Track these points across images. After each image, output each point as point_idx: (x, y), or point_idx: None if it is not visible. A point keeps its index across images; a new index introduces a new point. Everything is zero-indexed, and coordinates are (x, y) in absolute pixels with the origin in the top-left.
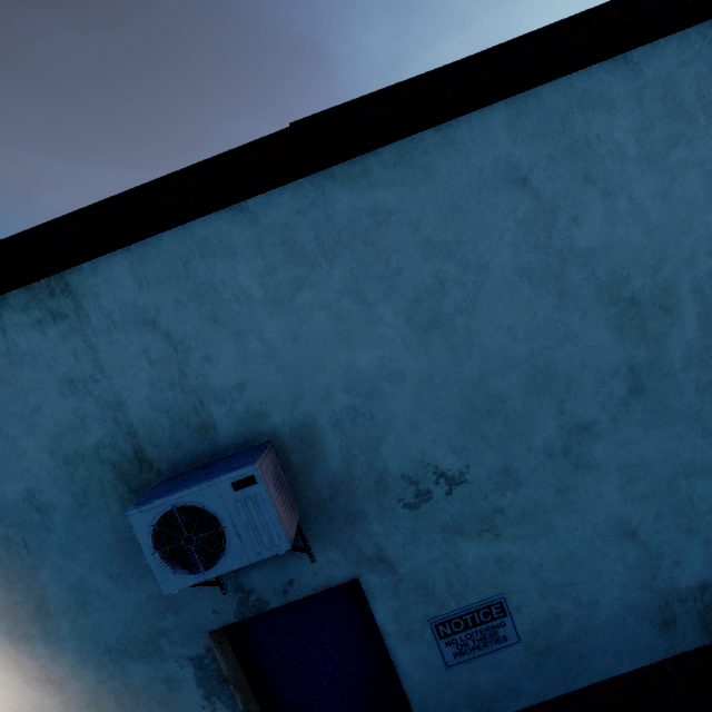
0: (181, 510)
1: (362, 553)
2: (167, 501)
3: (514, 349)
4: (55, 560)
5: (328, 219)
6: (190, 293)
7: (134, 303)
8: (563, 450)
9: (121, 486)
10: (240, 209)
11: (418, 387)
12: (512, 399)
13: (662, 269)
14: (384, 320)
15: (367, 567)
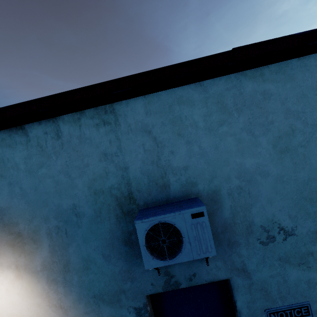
0: (158, 225)
1: (234, 265)
2: (156, 218)
3: None
4: (78, 242)
5: (241, 94)
6: (169, 120)
7: (142, 121)
8: None
9: (118, 209)
10: (200, 85)
11: (275, 181)
12: None
13: None
14: (261, 145)
15: (236, 273)
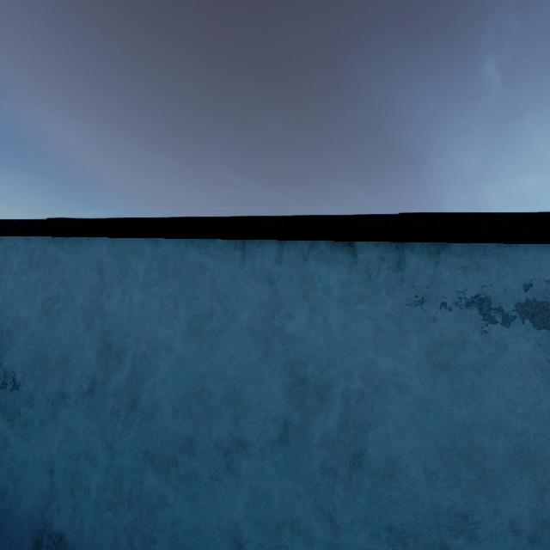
0: None
1: None
2: None
3: (63, 340)
4: None
5: (45, 254)
6: (2, 259)
7: None
8: (53, 401)
9: None
10: (28, 238)
11: (30, 335)
12: (51, 362)
13: (127, 338)
14: (37, 301)
15: None
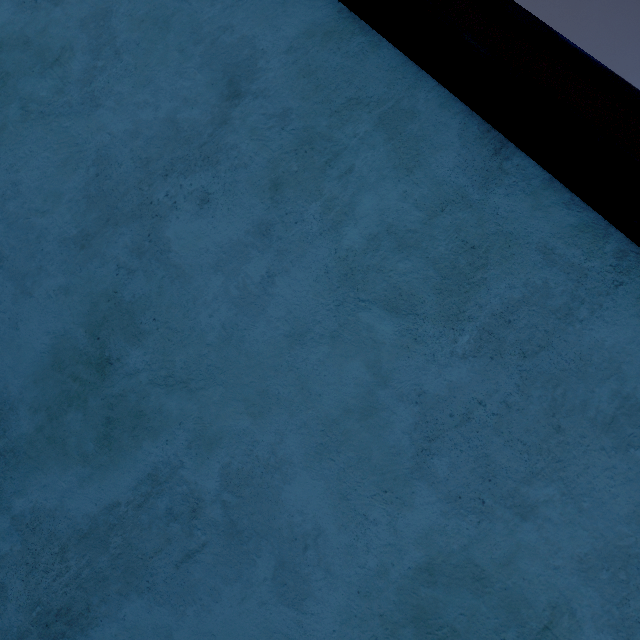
0: None
1: None
2: None
3: None
4: None
5: None
6: None
7: None
8: None
9: None
10: None
11: None
12: None
13: (173, 393)
14: None
15: None
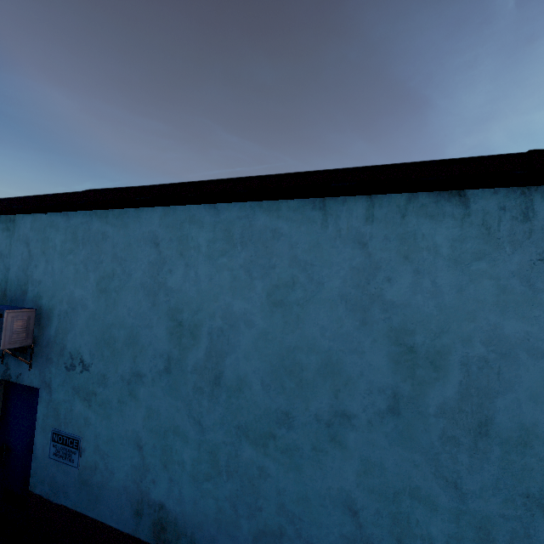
0: None
1: (45, 378)
2: None
3: (127, 319)
4: None
5: (89, 230)
6: (42, 238)
7: (27, 234)
8: (128, 381)
9: None
10: (67, 214)
11: (90, 316)
12: (118, 343)
13: (198, 314)
14: (90, 280)
15: (44, 386)
